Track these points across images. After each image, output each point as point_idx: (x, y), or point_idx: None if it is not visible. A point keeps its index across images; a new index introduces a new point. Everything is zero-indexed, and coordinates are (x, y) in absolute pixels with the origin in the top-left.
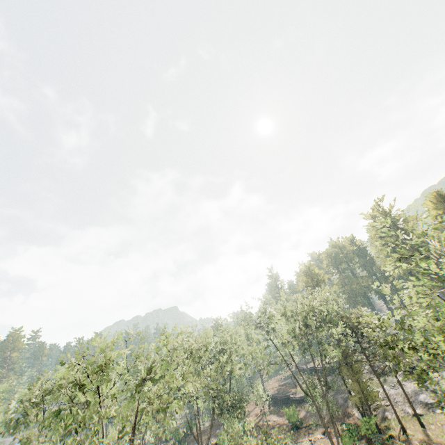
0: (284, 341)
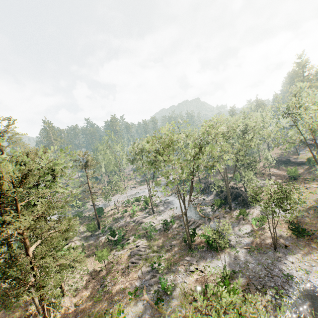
0: (312, 127)
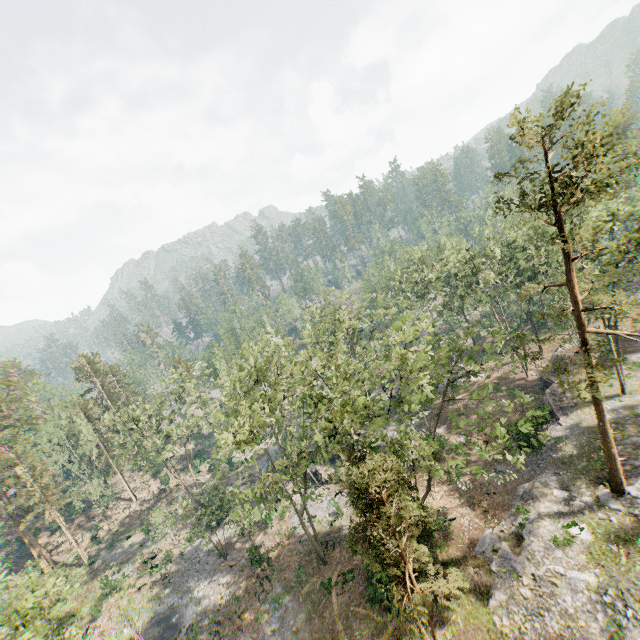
0: None
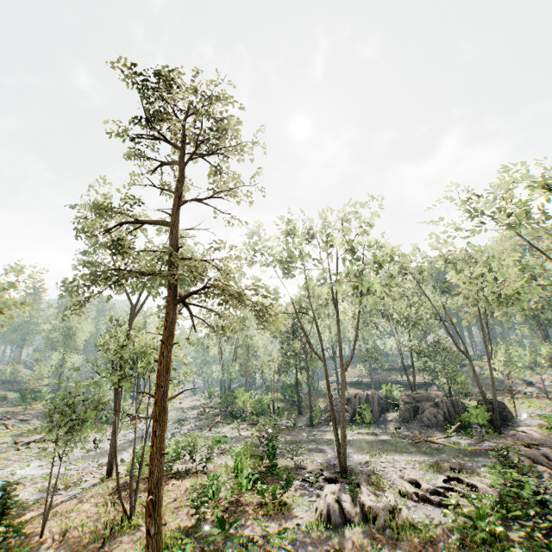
0: None
